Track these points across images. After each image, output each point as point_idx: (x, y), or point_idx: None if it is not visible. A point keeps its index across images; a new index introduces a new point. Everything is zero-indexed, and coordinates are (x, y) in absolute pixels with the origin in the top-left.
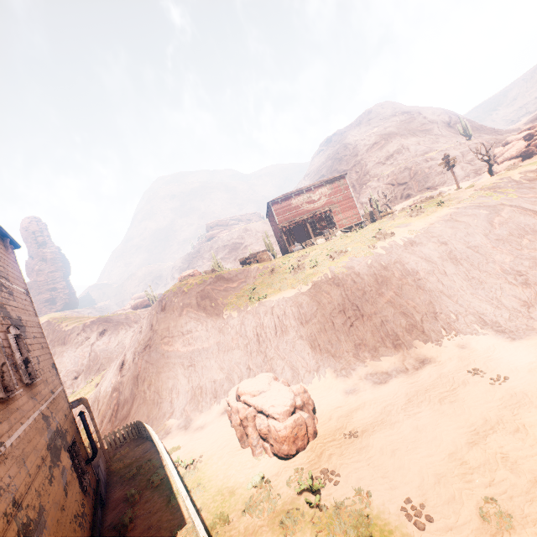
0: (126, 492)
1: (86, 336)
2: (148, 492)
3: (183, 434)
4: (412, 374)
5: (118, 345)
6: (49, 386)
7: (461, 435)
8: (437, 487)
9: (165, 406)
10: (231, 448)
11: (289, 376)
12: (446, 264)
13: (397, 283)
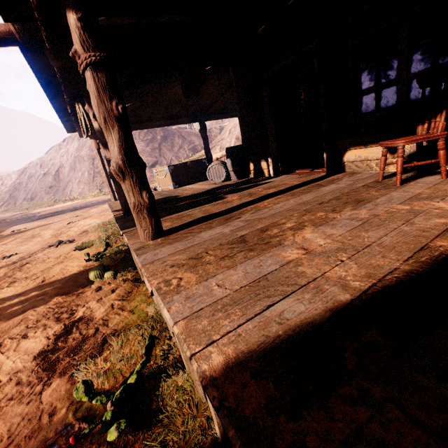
0: None
1: (152, 136)
2: None
3: None
4: None
5: (181, 149)
6: None
7: None
8: None
9: None
10: None
11: None
12: None
13: None
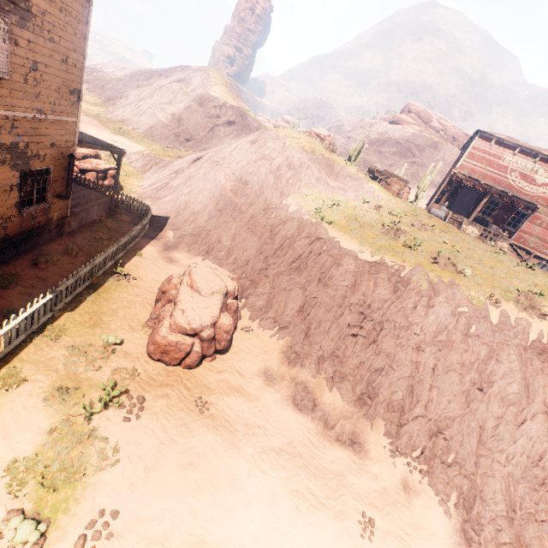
0: (70, 243)
1: (218, 113)
2: (83, 259)
3: (159, 250)
4: (326, 437)
5: None
6: (40, 103)
7: (241, 545)
8: (142, 545)
9: (180, 219)
10: (151, 297)
11: (259, 304)
12: (540, 420)
13: (453, 362)
